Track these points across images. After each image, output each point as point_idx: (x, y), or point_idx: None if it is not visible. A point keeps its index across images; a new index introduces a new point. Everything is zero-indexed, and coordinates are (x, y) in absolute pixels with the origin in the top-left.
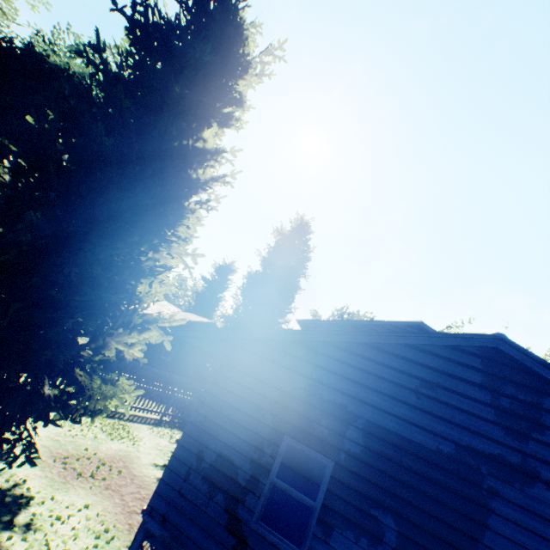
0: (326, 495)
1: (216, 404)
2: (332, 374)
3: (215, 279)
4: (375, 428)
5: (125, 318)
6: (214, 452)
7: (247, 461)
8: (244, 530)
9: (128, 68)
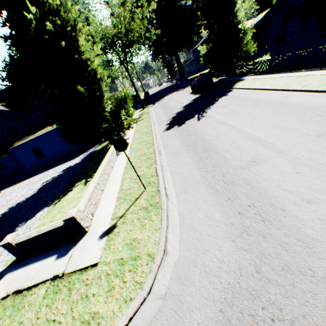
0: (299, 23)
1: (271, 31)
2: (291, 1)
3: None
4: (305, 2)
5: (243, 35)
6: (275, 37)
7: (282, 33)
8: (287, 42)
9: None
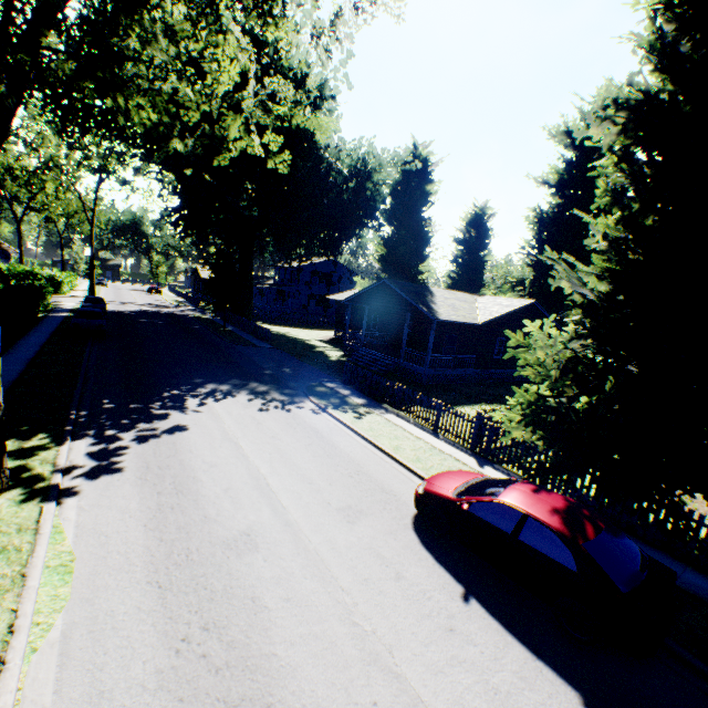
0: None
1: None
2: None
3: (469, 236)
4: None
5: None
6: None
7: None
8: None
9: (651, 72)
